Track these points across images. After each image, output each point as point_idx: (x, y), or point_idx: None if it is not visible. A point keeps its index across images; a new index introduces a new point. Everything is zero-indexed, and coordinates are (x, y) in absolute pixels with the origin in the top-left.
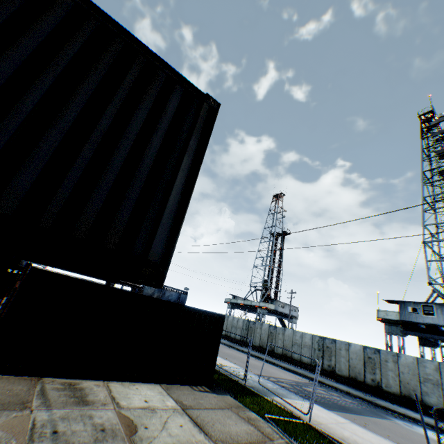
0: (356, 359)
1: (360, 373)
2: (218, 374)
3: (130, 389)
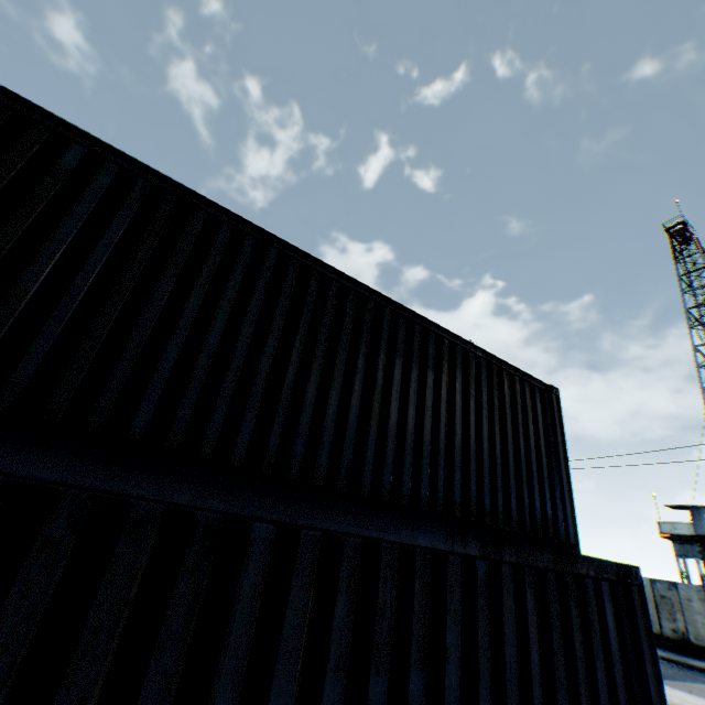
0: None
1: (652, 621)
2: None
3: None
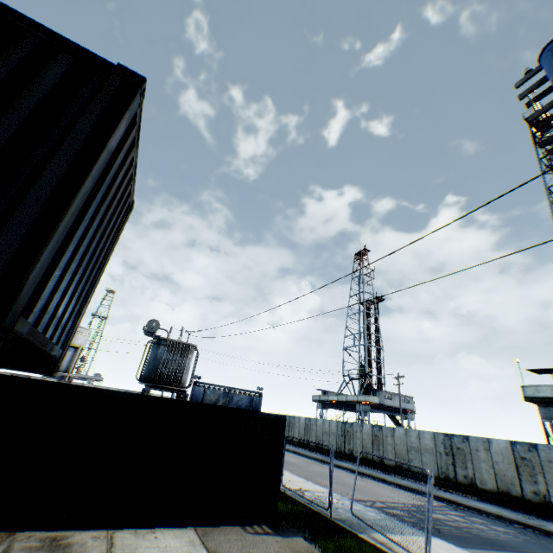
0: (503, 463)
1: (513, 484)
2: (292, 505)
3: (144, 539)
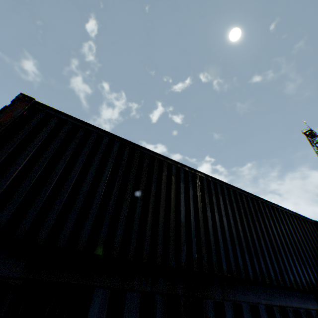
0: None
1: None
2: None
3: None
